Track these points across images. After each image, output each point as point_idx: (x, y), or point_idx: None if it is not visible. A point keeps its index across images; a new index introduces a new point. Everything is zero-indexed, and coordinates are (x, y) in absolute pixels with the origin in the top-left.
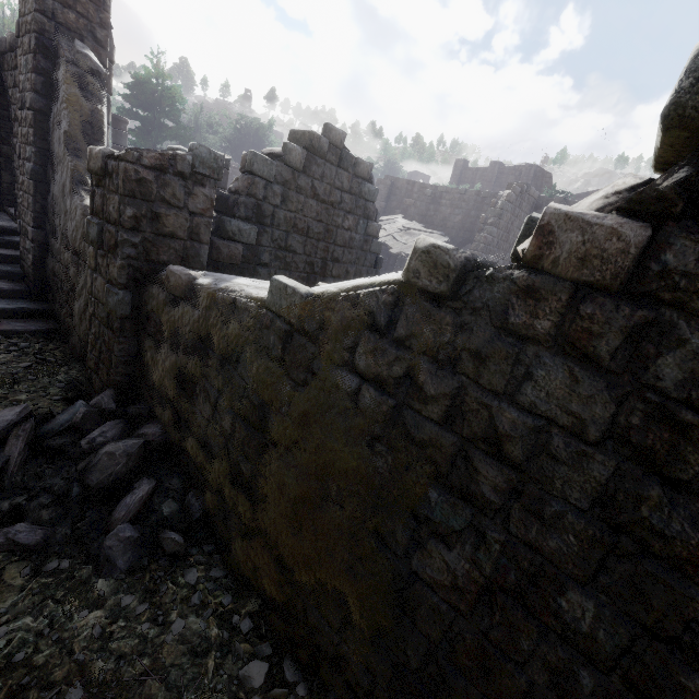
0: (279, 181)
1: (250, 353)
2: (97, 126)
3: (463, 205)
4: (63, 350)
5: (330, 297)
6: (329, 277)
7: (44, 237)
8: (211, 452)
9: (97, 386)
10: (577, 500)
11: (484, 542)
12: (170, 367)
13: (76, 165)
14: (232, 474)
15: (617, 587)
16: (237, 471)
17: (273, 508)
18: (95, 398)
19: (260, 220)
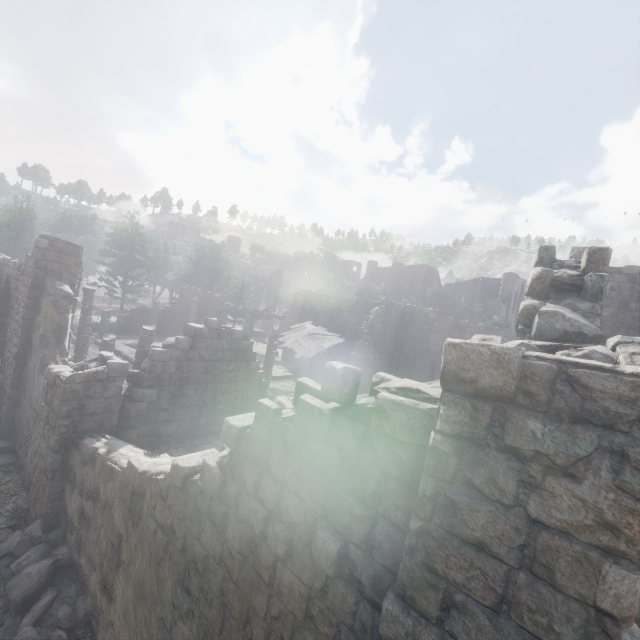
0: (173, 359)
1: (117, 502)
2: (63, 326)
3: (357, 311)
4: (16, 480)
5: (148, 477)
6: (220, 405)
7: (17, 394)
8: (95, 566)
9: (33, 515)
10: (216, 591)
11: (194, 617)
12: (78, 506)
13: (45, 355)
14: (104, 582)
15: (226, 634)
16: (107, 580)
17: (119, 606)
18: (29, 526)
19: (160, 384)
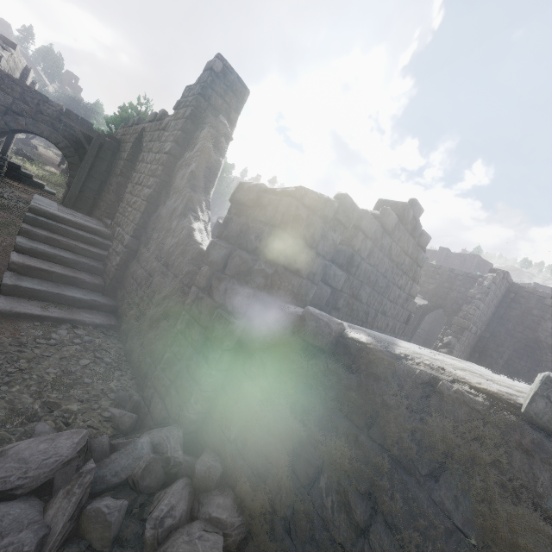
0: (371, 238)
1: (480, 481)
2: (215, 171)
3: (437, 277)
4: (118, 349)
5: None
6: (374, 328)
7: (135, 245)
8: None
9: (157, 412)
10: None
11: None
12: (284, 434)
13: (192, 196)
14: None
15: None
16: None
17: None
18: (155, 431)
19: (348, 268)
